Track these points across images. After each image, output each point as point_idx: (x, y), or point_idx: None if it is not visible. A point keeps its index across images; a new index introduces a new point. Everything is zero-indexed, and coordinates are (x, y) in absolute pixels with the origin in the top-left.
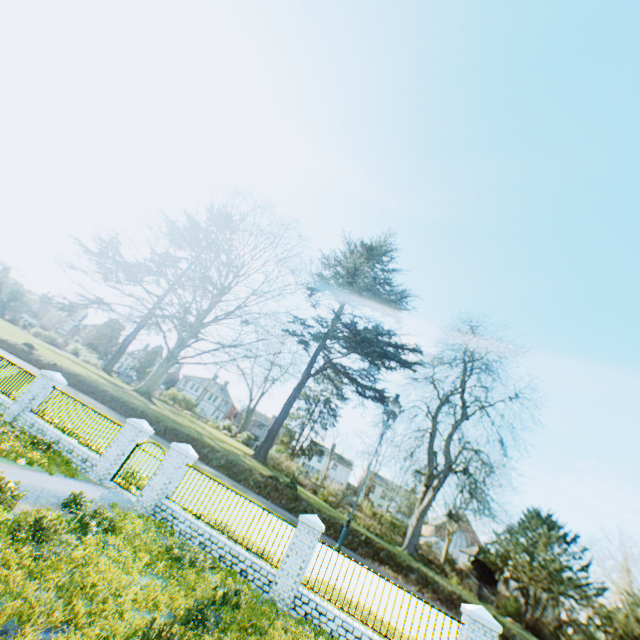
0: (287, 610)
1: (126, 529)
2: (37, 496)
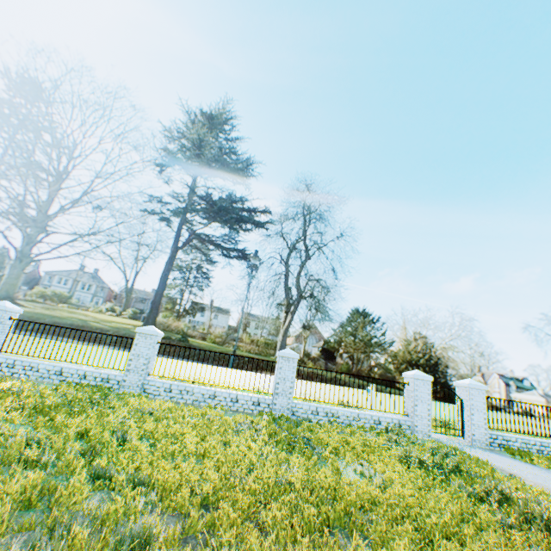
0: None
1: None
2: None
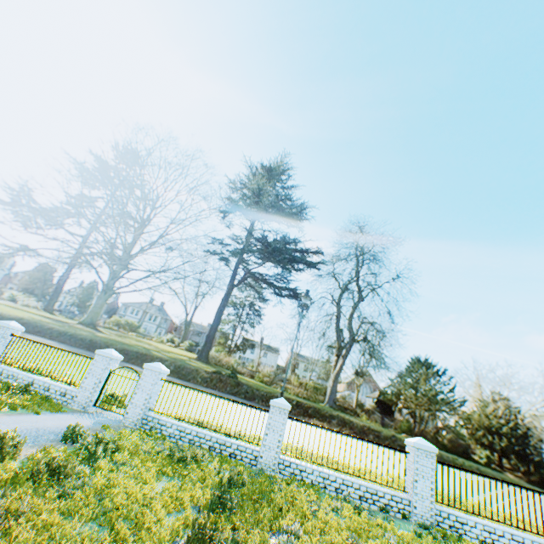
0: (274, 475)
1: (126, 446)
2: (35, 438)
